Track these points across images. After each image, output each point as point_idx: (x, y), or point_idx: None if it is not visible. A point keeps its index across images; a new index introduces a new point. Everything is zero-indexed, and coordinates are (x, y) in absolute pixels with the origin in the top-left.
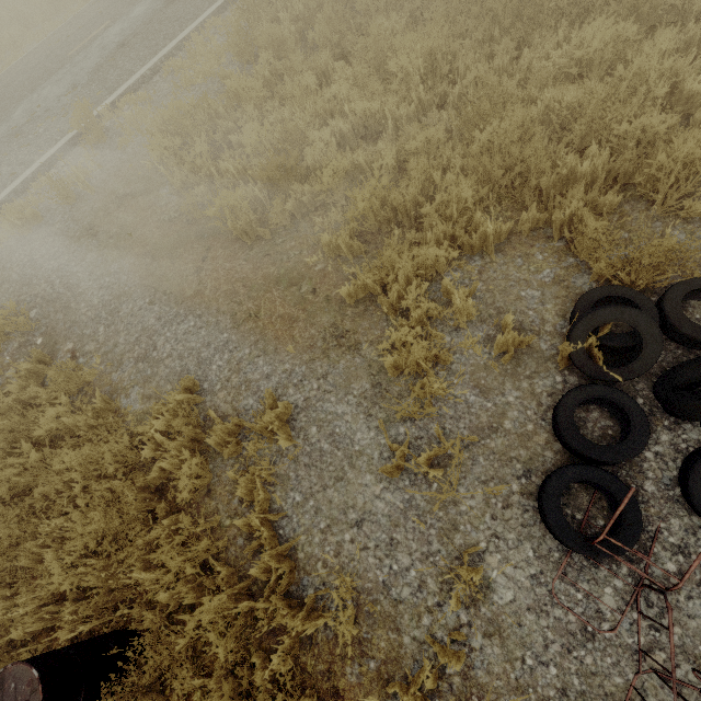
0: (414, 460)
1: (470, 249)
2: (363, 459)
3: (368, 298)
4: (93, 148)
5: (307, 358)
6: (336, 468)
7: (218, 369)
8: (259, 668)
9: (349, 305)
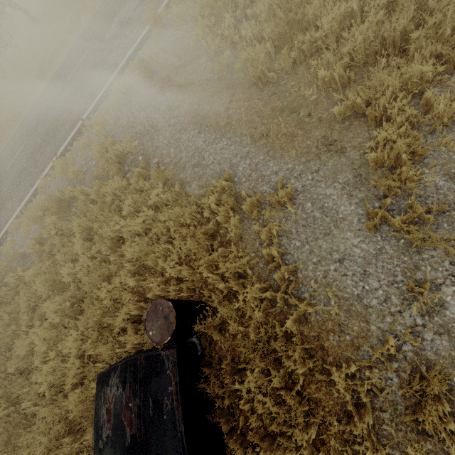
0: (386, 224)
1: (453, 66)
2: (345, 223)
3: (353, 116)
4: (157, 39)
5: (304, 160)
6: (325, 228)
7: (243, 169)
8: (277, 326)
9: (337, 122)
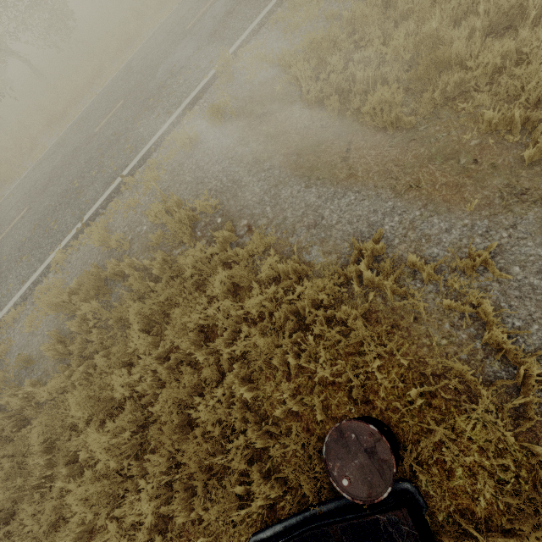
0: None
1: None
2: None
3: None
4: (224, 87)
5: (486, 214)
6: None
7: (391, 229)
8: (541, 452)
9: (522, 168)
